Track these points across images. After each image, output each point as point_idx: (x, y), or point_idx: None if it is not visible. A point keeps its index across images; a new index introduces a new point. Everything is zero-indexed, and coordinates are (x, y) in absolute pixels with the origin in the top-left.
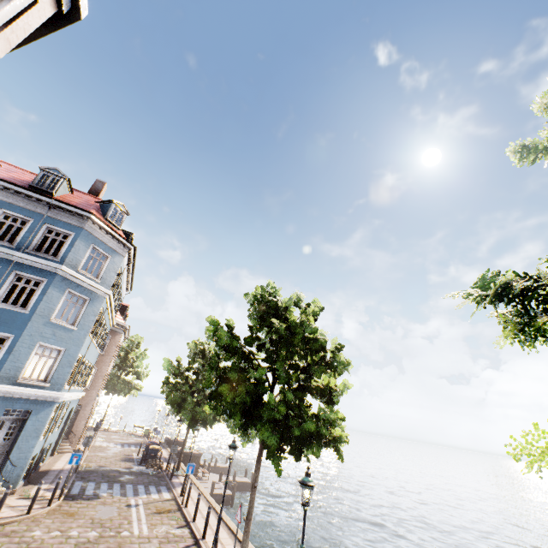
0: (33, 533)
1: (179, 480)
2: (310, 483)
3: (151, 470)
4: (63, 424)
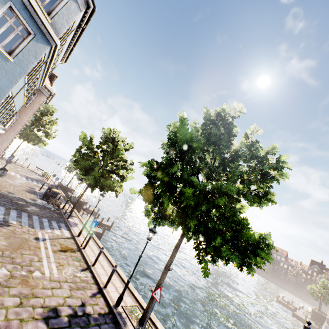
0: None
1: (73, 221)
2: None
3: (51, 206)
4: None
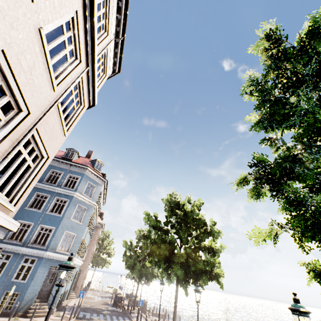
0: None
1: (135, 315)
2: (198, 289)
3: (118, 309)
4: (72, 280)
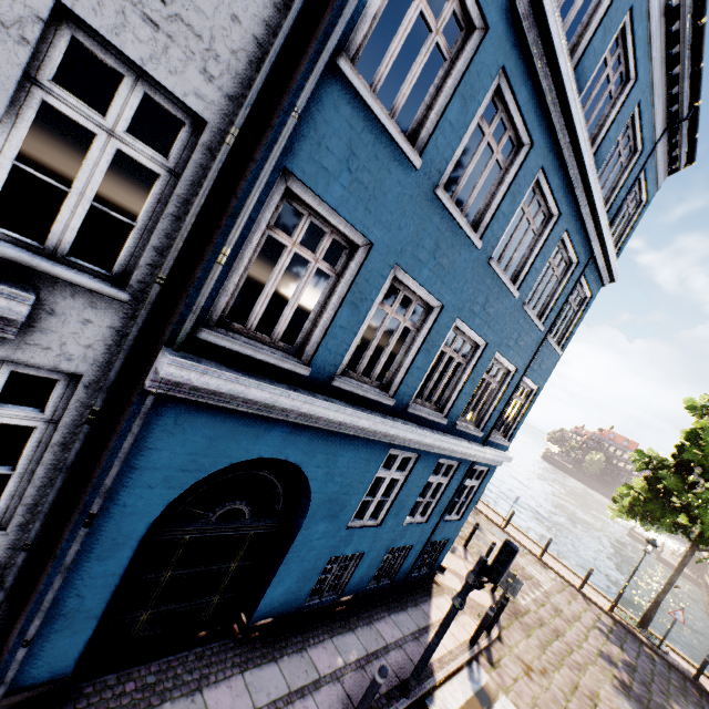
0: (520, 601)
1: None
2: None
3: None
4: None
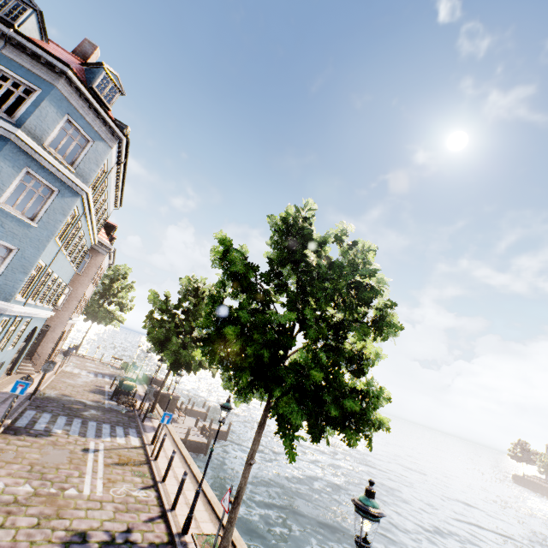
0: None
1: (152, 424)
2: (377, 512)
3: (122, 407)
4: (25, 343)
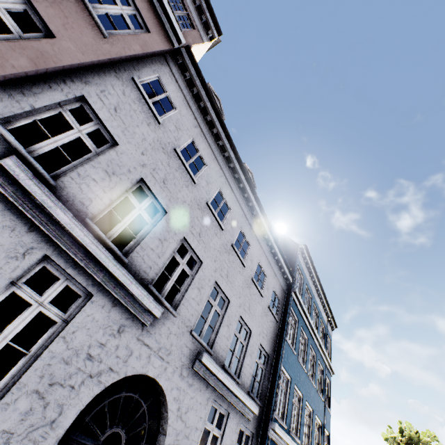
0: None
1: None
2: None
3: None
4: None
